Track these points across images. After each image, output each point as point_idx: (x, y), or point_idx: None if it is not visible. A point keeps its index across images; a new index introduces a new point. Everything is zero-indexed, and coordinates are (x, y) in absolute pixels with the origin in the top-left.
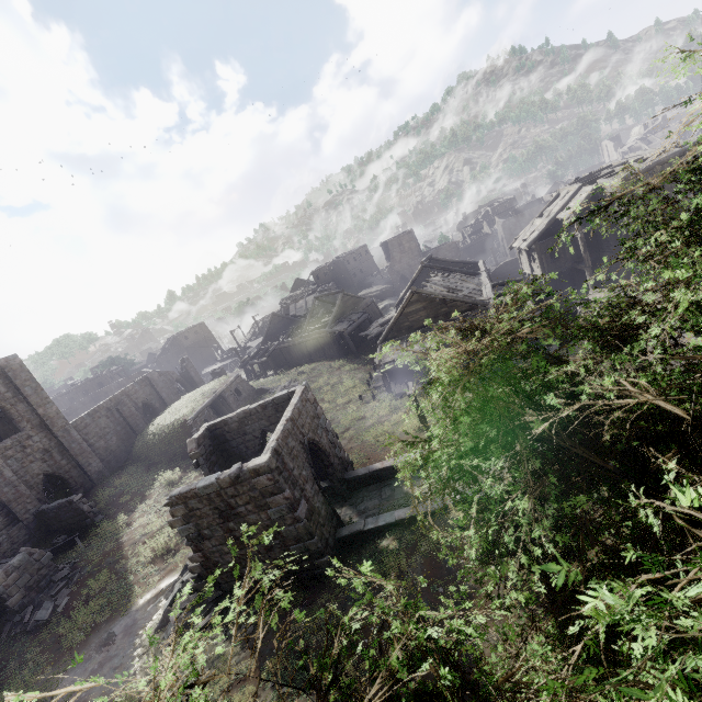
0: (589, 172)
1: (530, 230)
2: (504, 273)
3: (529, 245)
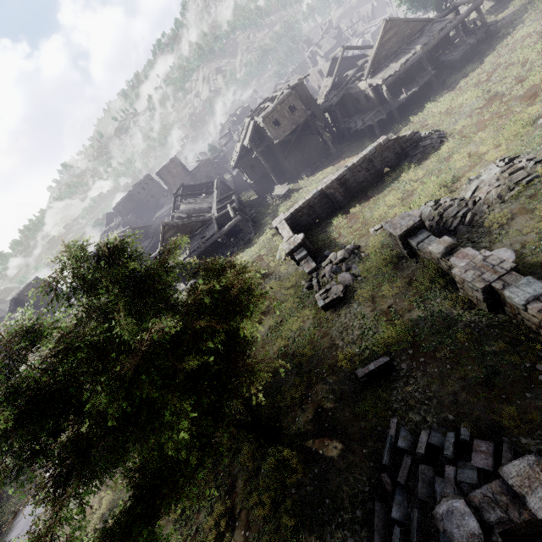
0: (258, 105)
1: (235, 153)
2: (241, 178)
3: (235, 165)
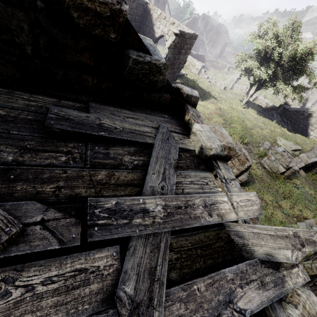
0: None
1: None
2: None
3: None
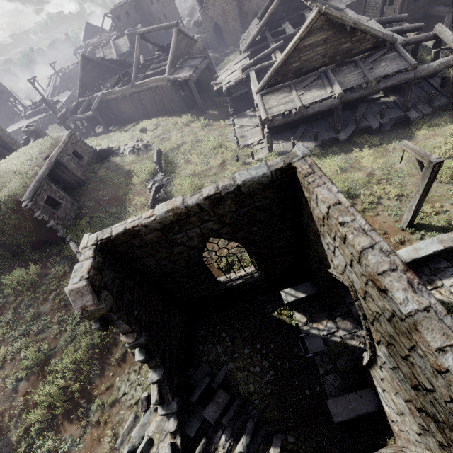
0: None
1: None
2: None
3: None
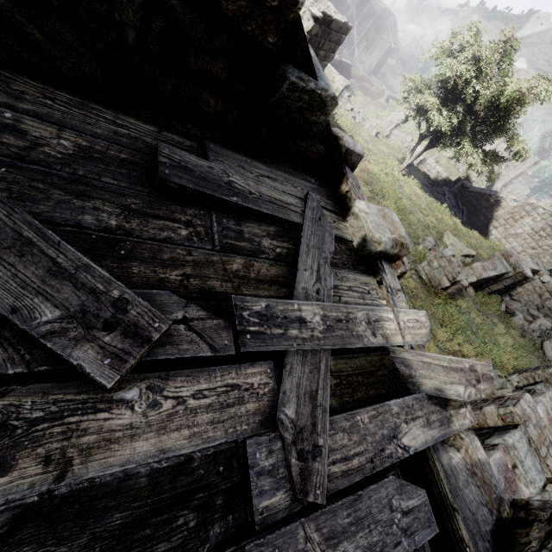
0: None
1: None
2: None
3: None
